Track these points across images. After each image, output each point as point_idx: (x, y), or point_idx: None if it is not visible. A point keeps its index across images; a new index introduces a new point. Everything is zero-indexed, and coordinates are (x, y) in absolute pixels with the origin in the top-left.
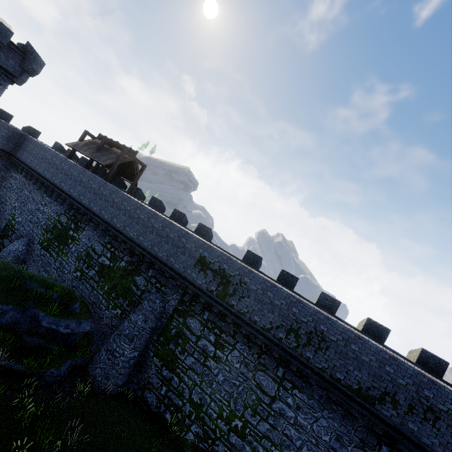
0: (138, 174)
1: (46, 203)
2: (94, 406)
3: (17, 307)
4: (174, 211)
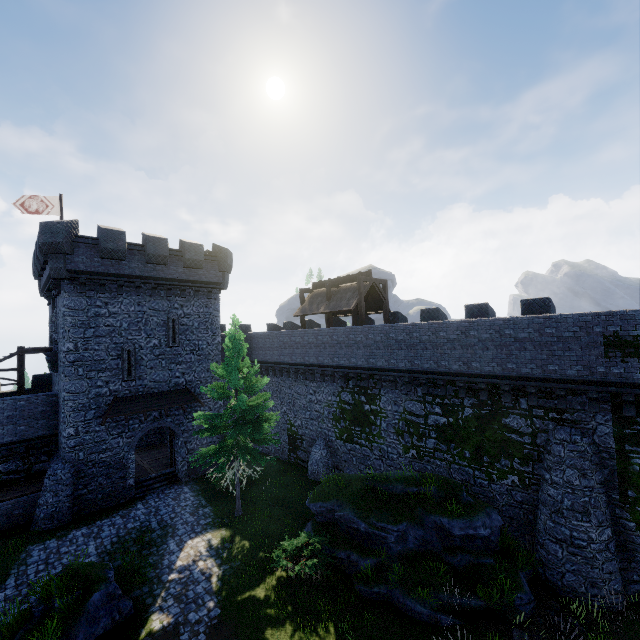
0: (384, 295)
1: (314, 390)
2: (620, 637)
3: (411, 522)
4: (467, 309)
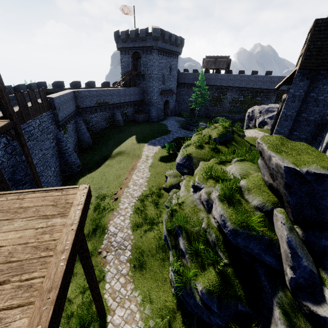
0: (230, 64)
1: None
2: None
3: (239, 114)
4: (252, 72)
